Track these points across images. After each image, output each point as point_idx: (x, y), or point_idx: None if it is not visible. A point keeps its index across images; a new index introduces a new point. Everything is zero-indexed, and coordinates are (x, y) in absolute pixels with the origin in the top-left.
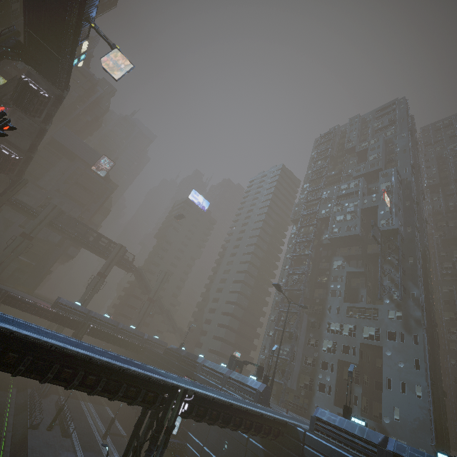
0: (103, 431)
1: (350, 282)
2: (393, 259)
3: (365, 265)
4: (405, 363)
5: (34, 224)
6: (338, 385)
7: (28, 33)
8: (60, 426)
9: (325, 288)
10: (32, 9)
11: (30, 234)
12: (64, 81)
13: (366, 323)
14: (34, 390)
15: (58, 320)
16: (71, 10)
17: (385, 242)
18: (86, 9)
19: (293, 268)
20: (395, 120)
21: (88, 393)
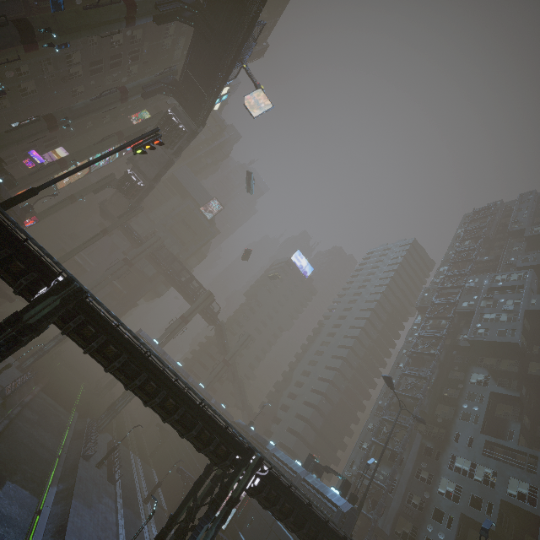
0: (145, 494)
1: (495, 408)
2: None
3: (523, 389)
4: None
5: (137, 252)
6: None
7: (186, 72)
8: (108, 468)
9: (454, 405)
10: (195, 51)
11: (131, 261)
12: (203, 117)
13: (515, 472)
14: (94, 420)
15: None
16: (230, 51)
17: None
18: (243, 51)
19: (410, 367)
20: None
21: (163, 420)
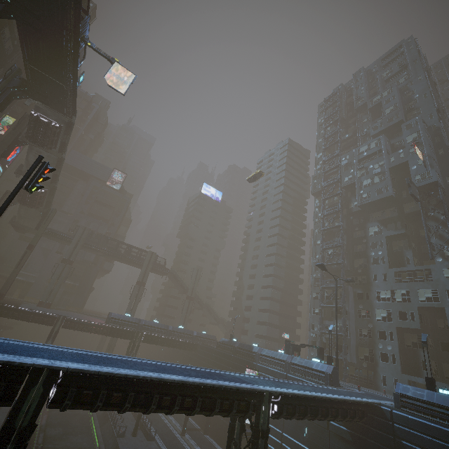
0: (179, 428)
1: (392, 246)
2: (437, 214)
3: (405, 225)
4: None
5: (71, 249)
6: (401, 352)
7: (30, 69)
8: (142, 430)
9: (365, 256)
10: (29, 43)
11: (69, 259)
12: (71, 107)
13: (420, 285)
14: None
15: (114, 333)
16: (67, 34)
17: (423, 198)
18: (80, 29)
19: (326, 242)
20: (407, 64)
21: (186, 414)
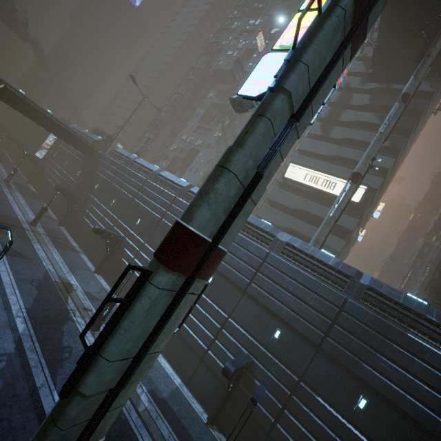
0: None
1: (212, 112)
2: None
3: (227, 101)
4: (204, 160)
5: None
6: (168, 169)
7: None
8: None
9: (194, 111)
10: None
11: None
12: None
13: (201, 137)
14: None
15: None
16: None
17: None
18: None
19: (178, 88)
20: None
21: None
